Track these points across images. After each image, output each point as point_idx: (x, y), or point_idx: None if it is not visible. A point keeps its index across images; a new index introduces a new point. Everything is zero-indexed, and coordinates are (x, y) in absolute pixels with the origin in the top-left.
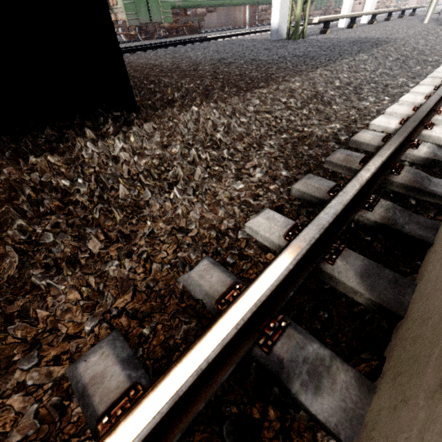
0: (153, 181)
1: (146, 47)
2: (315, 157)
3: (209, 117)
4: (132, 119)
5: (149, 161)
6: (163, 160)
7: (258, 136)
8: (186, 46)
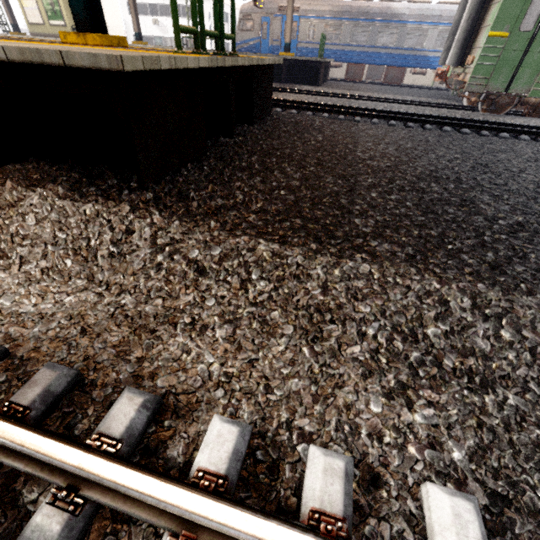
0: (7, 245)
1: (447, 123)
2: (88, 354)
3: (136, 231)
4: (122, 194)
5: (37, 231)
6: (36, 237)
7: (136, 283)
8: (489, 139)
